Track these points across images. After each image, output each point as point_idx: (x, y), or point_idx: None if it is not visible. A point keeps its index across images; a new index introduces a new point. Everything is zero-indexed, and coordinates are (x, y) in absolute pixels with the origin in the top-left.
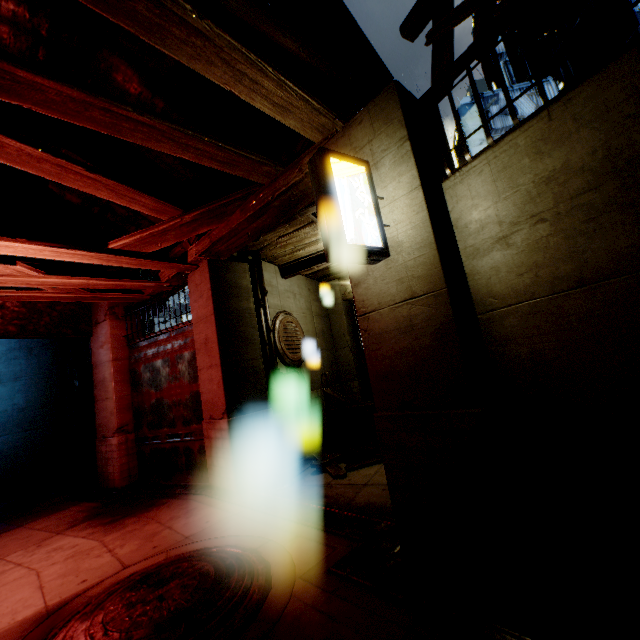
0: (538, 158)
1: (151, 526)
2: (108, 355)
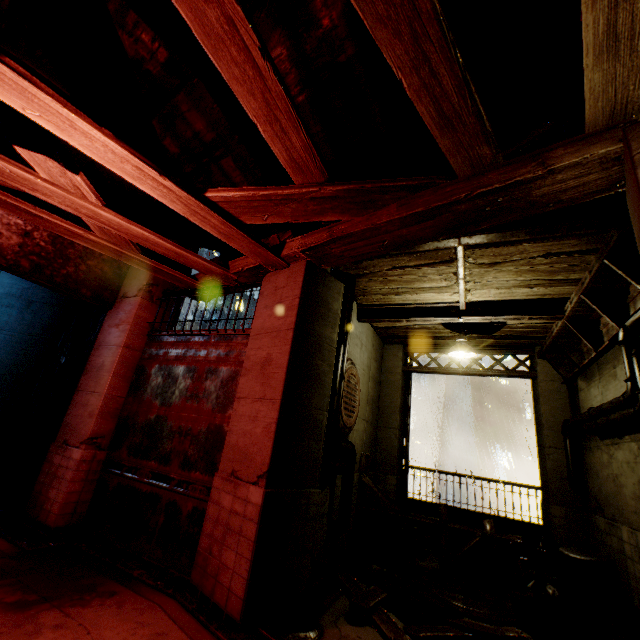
0: None
1: None
2: (121, 338)
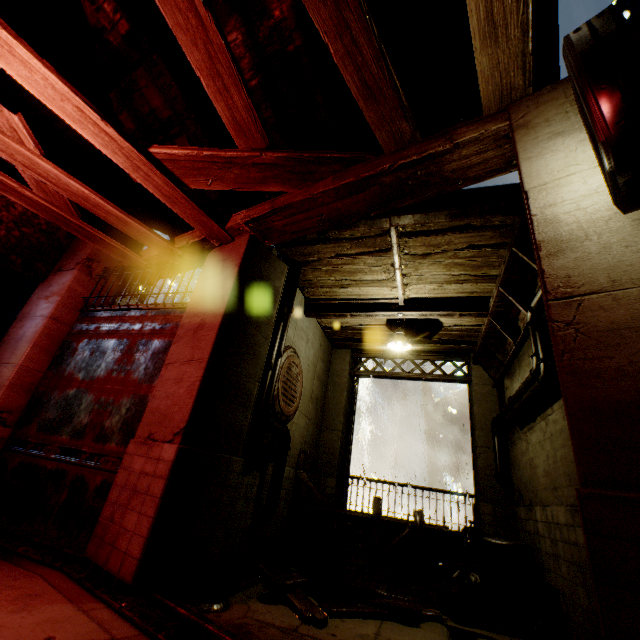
0: None
1: None
2: (48, 309)
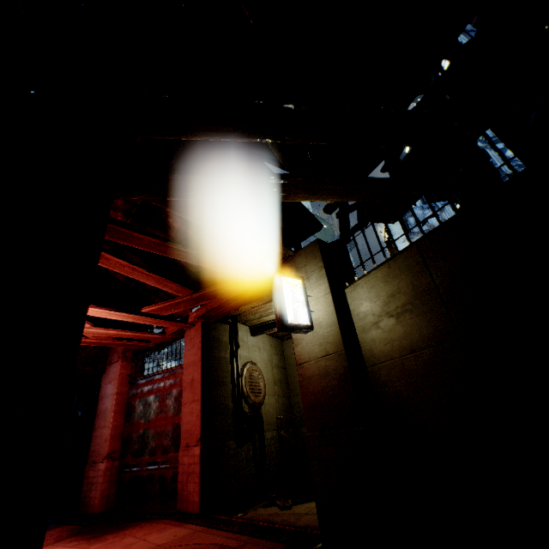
0: (386, 284)
1: (128, 539)
2: (114, 389)
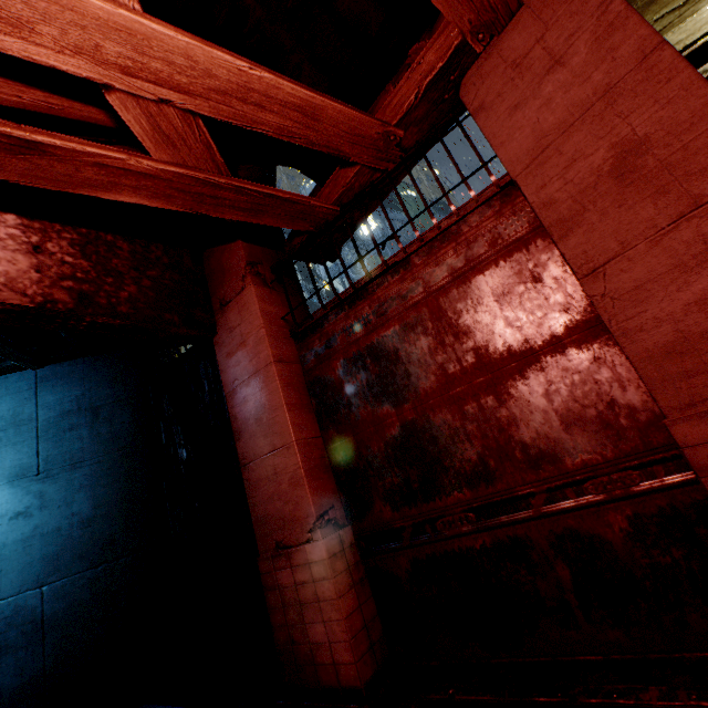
0: None
1: None
2: (261, 354)
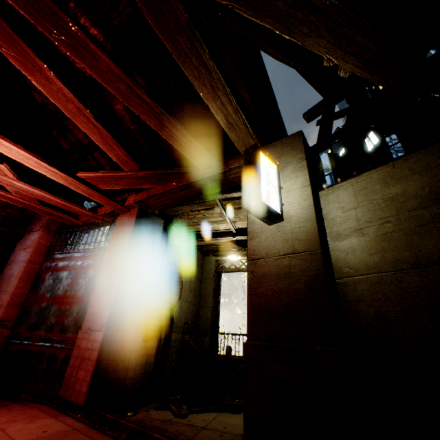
0: (386, 186)
1: None
2: (26, 256)
